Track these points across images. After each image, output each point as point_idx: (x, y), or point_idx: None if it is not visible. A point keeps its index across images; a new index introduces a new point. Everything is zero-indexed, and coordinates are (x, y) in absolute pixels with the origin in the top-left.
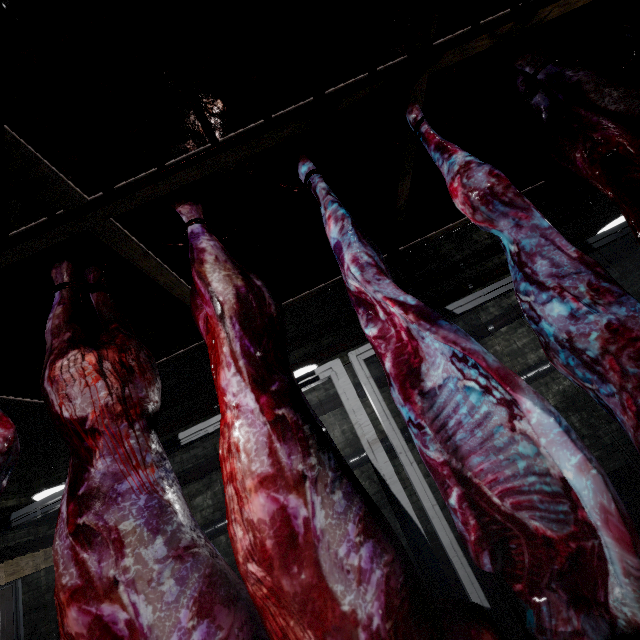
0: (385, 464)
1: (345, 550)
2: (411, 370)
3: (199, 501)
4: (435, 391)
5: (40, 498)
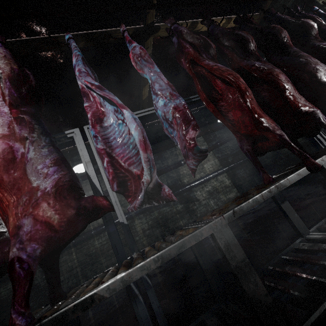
0: (92, 171)
1: (40, 167)
2: (99, 118)
3: None
4: (108, 127)
5: None
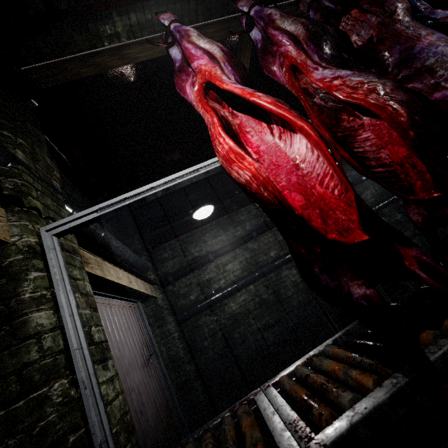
0: None
1: None
2: None
3: (230, 267)
4: None
5: (202, 211)
